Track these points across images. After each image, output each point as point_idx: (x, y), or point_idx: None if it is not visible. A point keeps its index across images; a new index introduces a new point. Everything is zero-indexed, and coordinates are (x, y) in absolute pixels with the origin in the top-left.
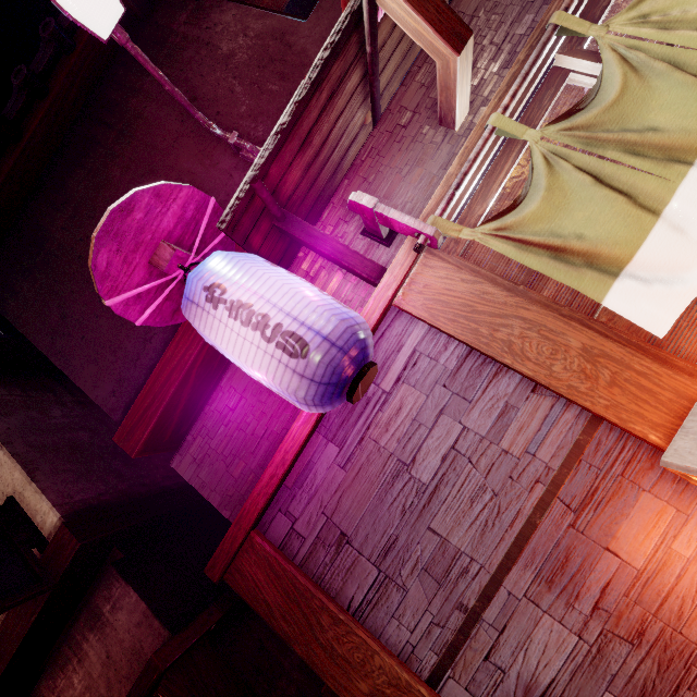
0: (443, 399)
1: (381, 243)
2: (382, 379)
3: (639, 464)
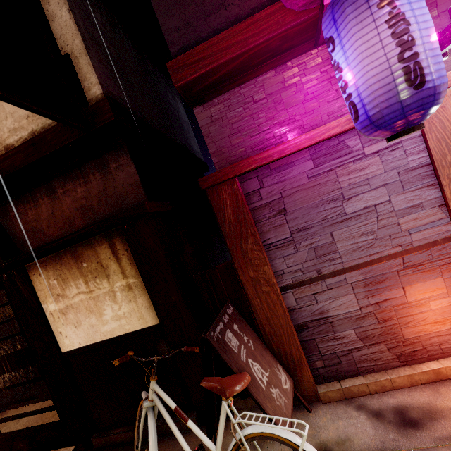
0: (392, 179)
1: None
2: (368, 145)
3: None
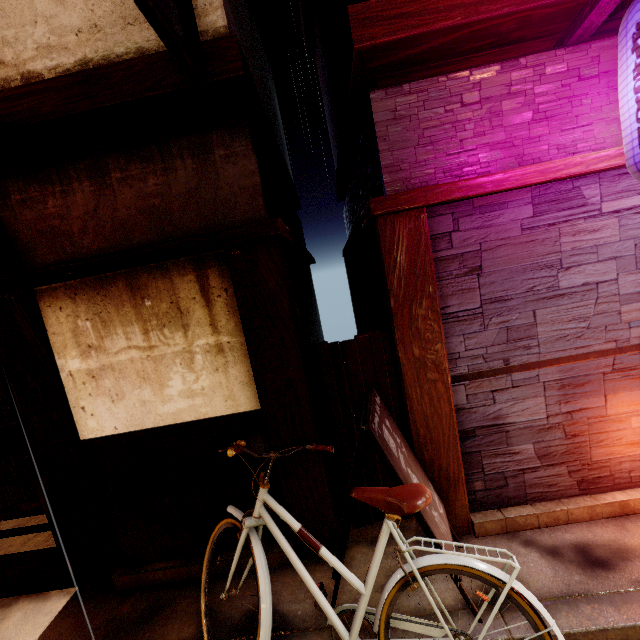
0: (626, 252)
1: None
2: (609, 201)
3: None
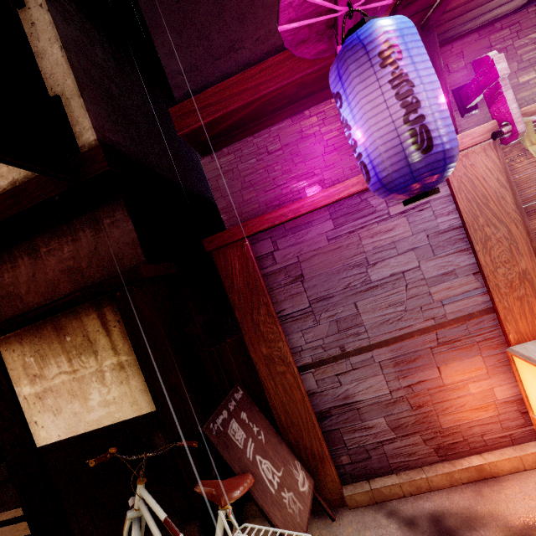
0: (421, 243)
1: (460, 110)
2: (394, 205)
3: (491, 343)
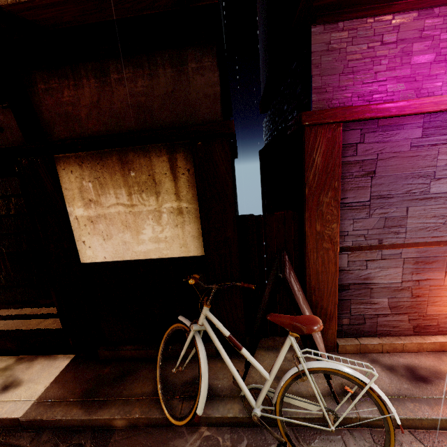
0: None
1: None
2: None
3: None
